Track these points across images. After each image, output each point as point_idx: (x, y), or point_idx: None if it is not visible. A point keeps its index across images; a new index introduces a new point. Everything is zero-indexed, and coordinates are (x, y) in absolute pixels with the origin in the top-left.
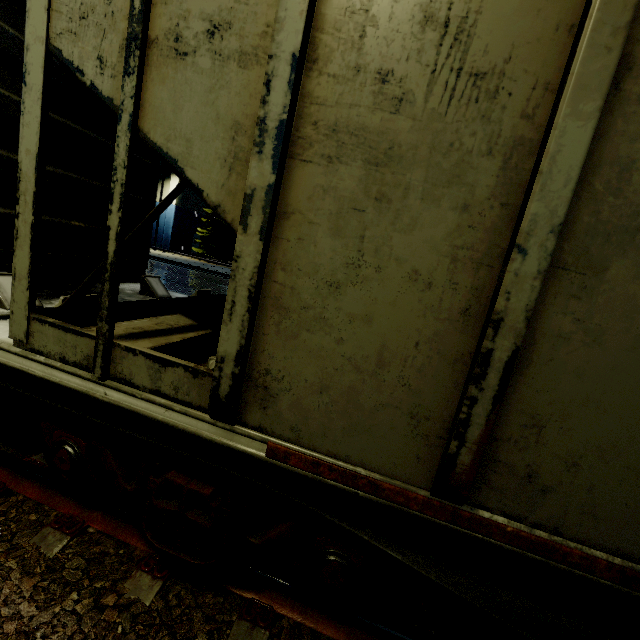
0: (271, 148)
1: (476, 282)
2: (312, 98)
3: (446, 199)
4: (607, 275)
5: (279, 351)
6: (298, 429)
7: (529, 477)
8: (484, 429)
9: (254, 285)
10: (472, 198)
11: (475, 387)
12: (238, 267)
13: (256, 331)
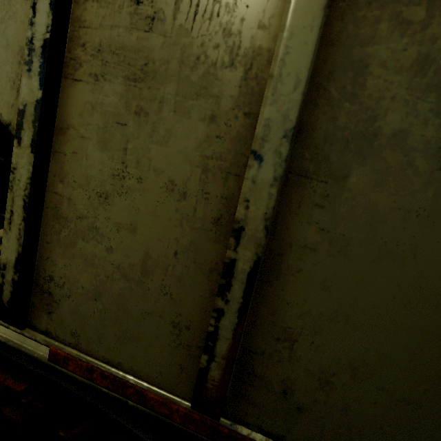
0: (38, 66)
1: (225, 191)
2: (80, 22)
3: (195, 110)
4: (348, 183)
5: (60, 259)
6: (77, 334)
7: (284, 393)
8: (231, 343)
9: (28, 195)
10: (218, 109)
11: (221, 299)
12: (15, 178)
13: (41, 239)
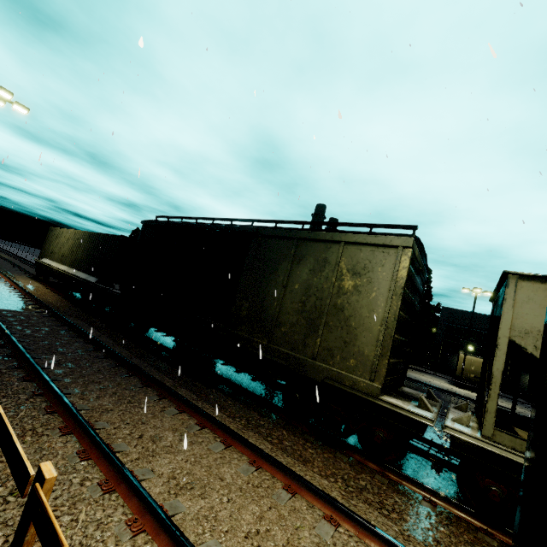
0: None
1: None
2: None
3: None
4: None
5: None
6: None
7: None
8: None
9: None
10: None
11: None
12: None
13: None
